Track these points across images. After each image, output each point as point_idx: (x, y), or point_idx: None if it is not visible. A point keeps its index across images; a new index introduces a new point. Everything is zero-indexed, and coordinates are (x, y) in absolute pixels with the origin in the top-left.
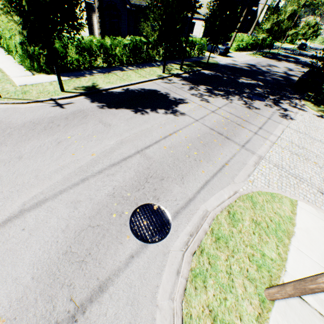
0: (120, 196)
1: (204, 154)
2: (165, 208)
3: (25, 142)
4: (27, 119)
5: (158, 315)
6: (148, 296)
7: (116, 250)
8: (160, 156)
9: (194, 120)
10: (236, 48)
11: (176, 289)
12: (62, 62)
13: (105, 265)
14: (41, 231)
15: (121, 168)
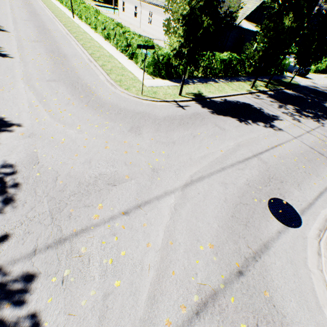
0: (253, 187)
1: (311, 169)
2: (292, 205)
3: (171, 131)
4: (164, 114)
5: (312, 276)
6: (301, 262)
7: (266, 224)
8: (273, 163)
9: (292, 137)
10: (314, 69)
11: (321, 264)
12: (175, 71)
13: (262, 232)
14: (210, 198)
15: (246, 166)
